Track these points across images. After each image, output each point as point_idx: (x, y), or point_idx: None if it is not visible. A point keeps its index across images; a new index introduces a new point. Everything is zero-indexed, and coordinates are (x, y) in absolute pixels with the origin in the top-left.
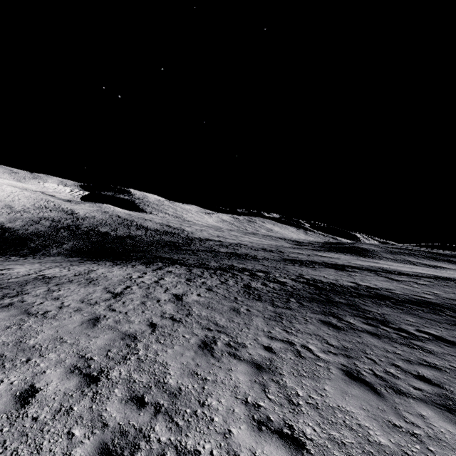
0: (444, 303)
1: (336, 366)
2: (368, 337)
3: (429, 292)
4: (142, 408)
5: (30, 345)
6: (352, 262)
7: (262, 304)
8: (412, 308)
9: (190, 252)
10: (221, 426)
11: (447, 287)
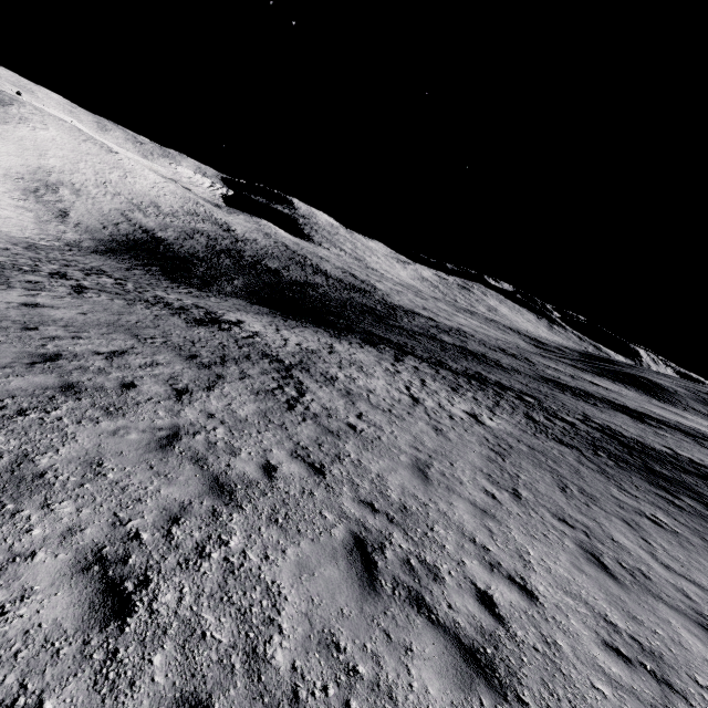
0: None
1: (698, 545)
2: None
3: None
4: (574, 529)
5: (432, 448)
6: (647, 408)
7: (571, 451)
8: None
9: (406, 333)
10: (640, 559)
11: None
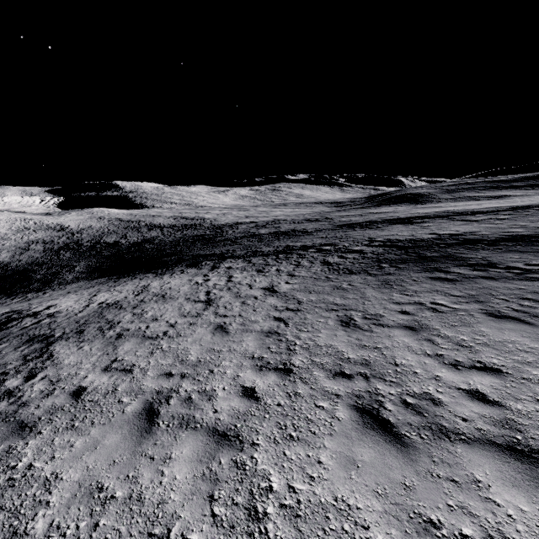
0: (536, 233)
1: (476, 312)
2: (485, 281)
3: (516, 225)
4: (351, 379)
5: (194, 360)
6: (414, 212)
7: (359, 276)
8: (508, 246)
9: (229, 242)
10: (427, 374)
11: (530, 216)
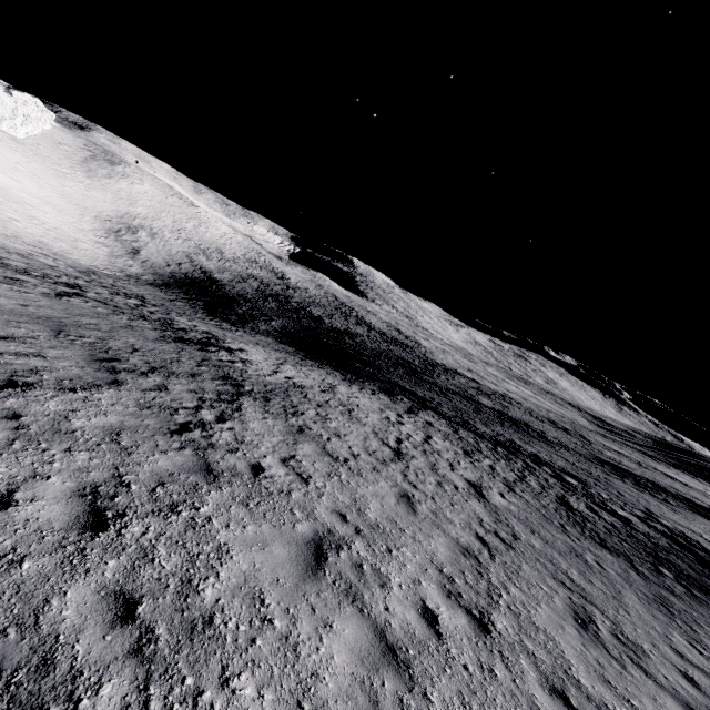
0: None
1: None
2: None
3: None
4: None
5: (372, 520)
6: None
7: (616, 560)
8: None
9: (437, 389)
10: None
11: None
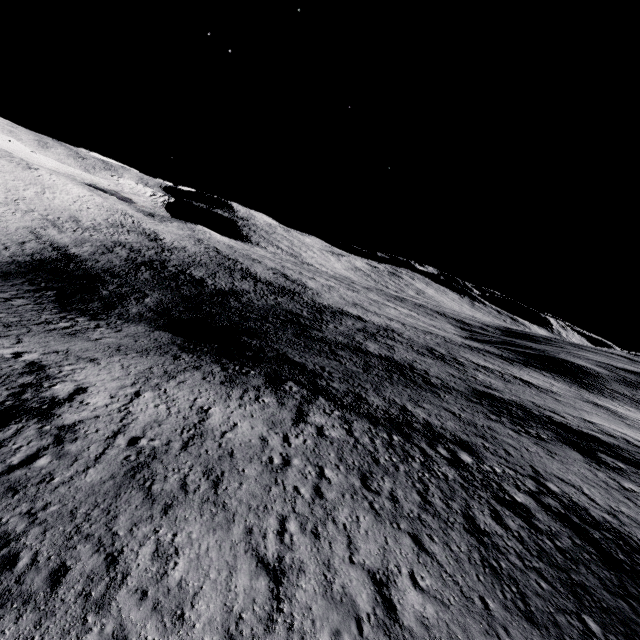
0: None
1: None
2: None
3: None
4: None
5: None
6: (588, 419)
7: None
8: None
9: (327, 349)
10: None
11: None
